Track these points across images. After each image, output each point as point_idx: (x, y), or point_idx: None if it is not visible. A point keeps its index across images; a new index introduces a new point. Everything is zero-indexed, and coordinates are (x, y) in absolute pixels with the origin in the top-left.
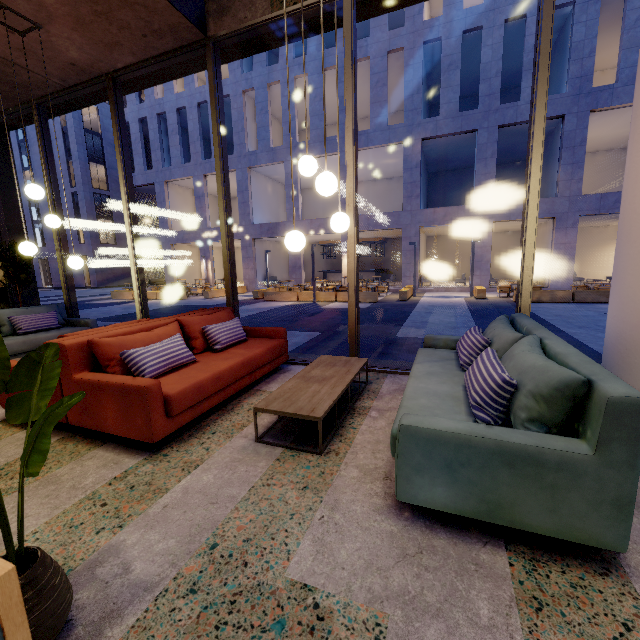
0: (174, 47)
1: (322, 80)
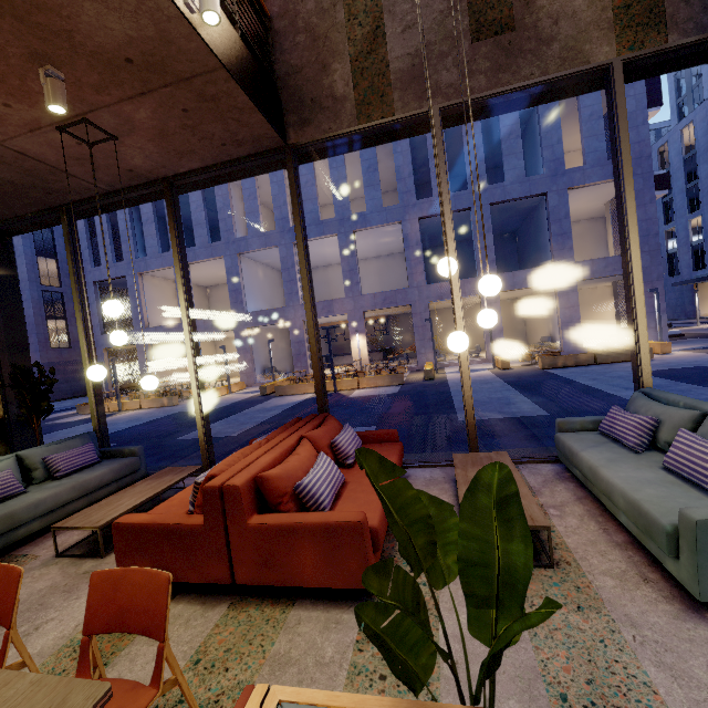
0: (249, 154)
1: (312, 166)
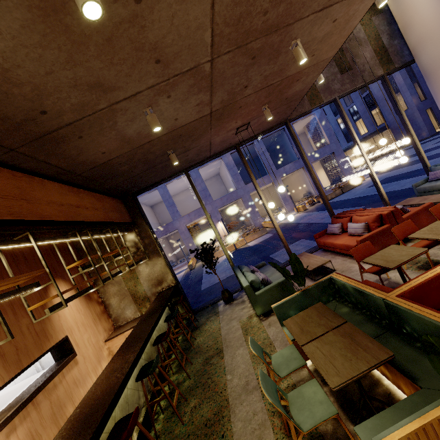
0: (272, 126)
1: None
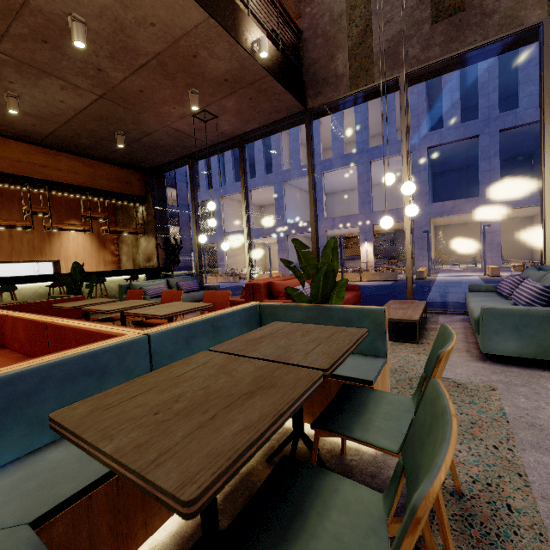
0: (284, 117)
1: (341, 113)
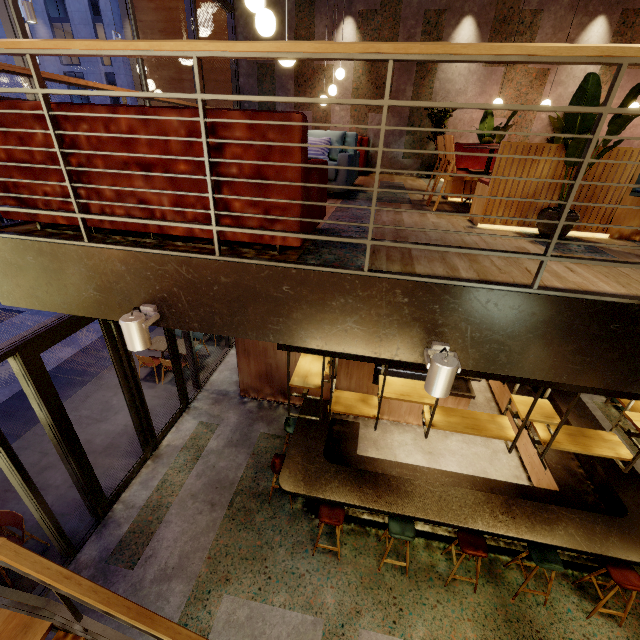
0: None
1: None
